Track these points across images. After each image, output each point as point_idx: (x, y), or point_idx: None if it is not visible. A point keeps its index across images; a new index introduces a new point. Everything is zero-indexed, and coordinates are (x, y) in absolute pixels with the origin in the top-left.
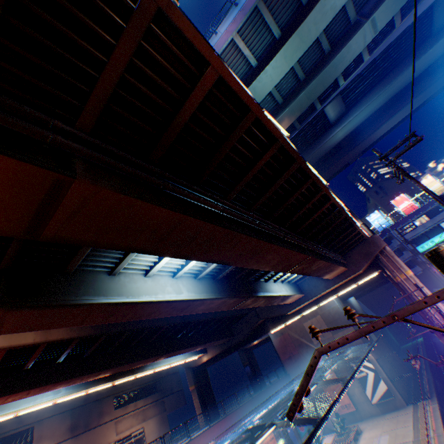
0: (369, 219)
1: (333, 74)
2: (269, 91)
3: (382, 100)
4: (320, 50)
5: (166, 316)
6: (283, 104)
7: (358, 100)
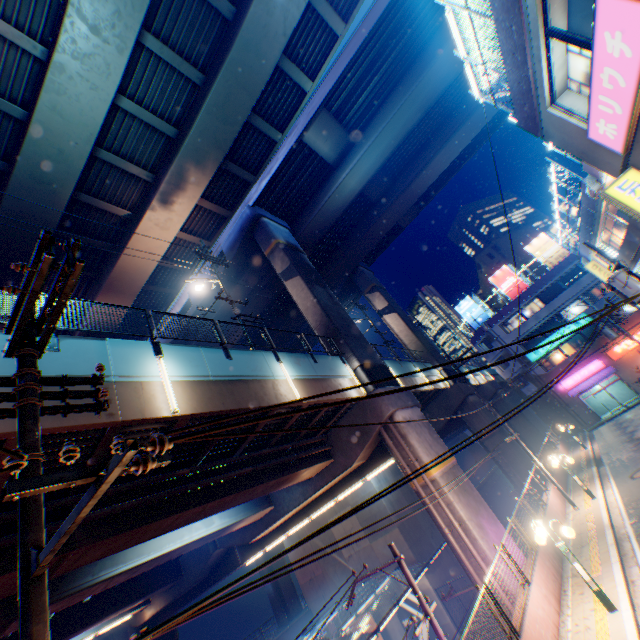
0: (459, 310)
1: (259, 65)
2: (106, 113)
3: (414, 112)
4: (213, 12)
5: None
6: (179, 137)
7: (372, 117)
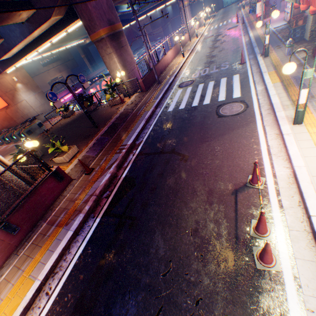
0: None
1: None
2: None
3: None
4: None
5: None
6: None
7: None
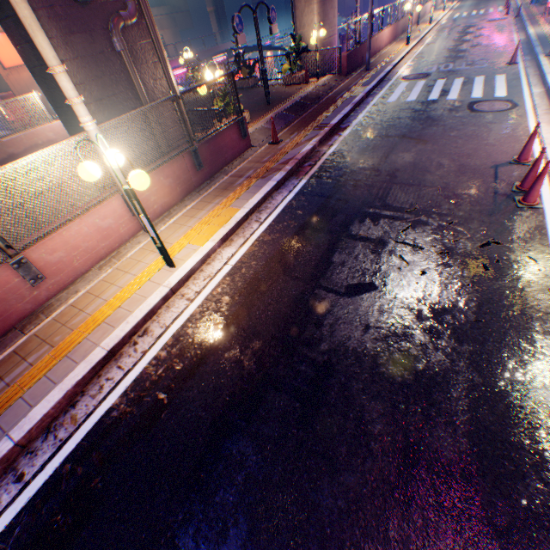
0: None
1: None
2: None
3: None
4: None
5: None
6: None
7: None
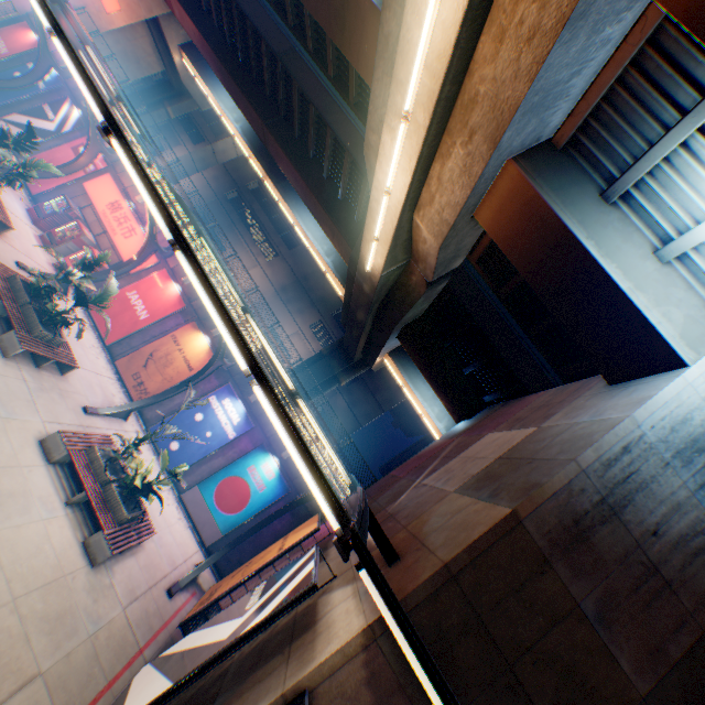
0: None
1: None
2: None
3: None
4: None
5: (273, 31)
6: None
7: None
